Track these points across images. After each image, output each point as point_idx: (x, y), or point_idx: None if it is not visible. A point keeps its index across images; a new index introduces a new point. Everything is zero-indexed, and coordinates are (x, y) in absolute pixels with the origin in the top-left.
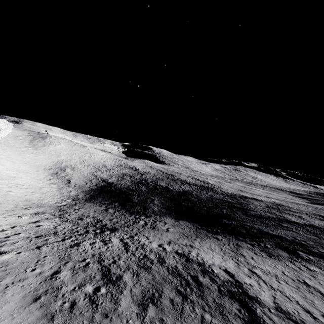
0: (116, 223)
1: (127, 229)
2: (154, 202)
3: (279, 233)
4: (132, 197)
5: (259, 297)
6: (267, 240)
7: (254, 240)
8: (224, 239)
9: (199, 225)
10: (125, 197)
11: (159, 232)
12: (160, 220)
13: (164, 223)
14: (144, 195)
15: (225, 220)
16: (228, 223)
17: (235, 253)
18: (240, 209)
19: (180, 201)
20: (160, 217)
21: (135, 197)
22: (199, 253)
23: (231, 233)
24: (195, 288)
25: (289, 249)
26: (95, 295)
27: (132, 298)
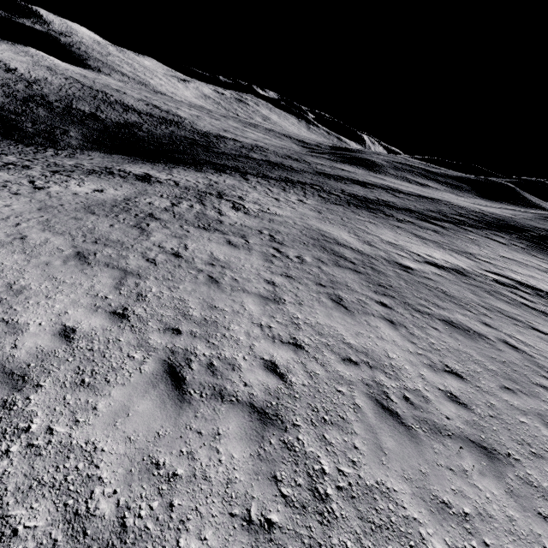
0: (2, 151)
1: (26, 155)
2: (69, 135)
3: (226, 163)
4: (21, 125)
5: (159, 178)
6: (208, 166)
7: (195, 166)
8: (162, 165)
9: (139, 158)
10: (4, 124)
11: (78, 159)
12: (81, 154)
13: (88, 156)
14: (45, 123)
15: (175, 155)
16: (178, 156)
17: (165, 170)
18: (204, 147)
19: (118, 135)
20: (83, 151)
21: (28, 125)
22: (124, 168)
23: (174, 163)
24: (107, 173)
25: (221, 170)
26: (5, 166)
27: (44, 170)
